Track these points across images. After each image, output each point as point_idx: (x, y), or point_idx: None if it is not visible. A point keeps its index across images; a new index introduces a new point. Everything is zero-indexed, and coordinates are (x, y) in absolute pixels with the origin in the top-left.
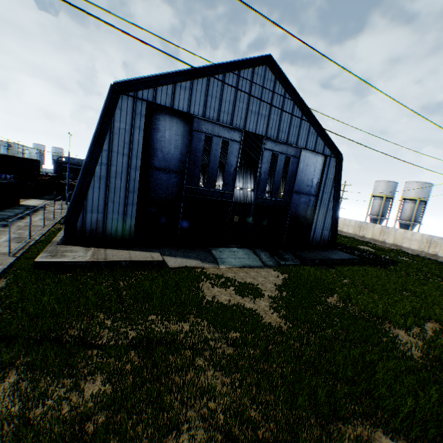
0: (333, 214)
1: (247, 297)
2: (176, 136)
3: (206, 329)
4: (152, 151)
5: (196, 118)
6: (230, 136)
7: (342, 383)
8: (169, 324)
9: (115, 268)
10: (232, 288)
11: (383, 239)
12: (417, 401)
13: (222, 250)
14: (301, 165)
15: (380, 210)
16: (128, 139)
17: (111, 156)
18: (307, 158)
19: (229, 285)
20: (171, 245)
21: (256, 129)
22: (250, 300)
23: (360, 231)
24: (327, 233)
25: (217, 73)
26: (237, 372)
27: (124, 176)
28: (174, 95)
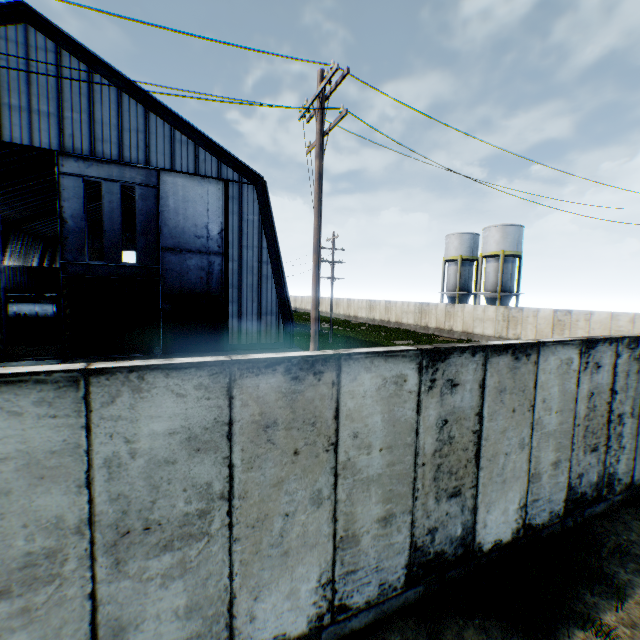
0: (278, 286)
1: None
2: None
3: None
4: None
5: None
6: None
7: None
8: None
9: None
10: None
11: (450, 327)
12: None
13: None
14: (171, 201)
15: (457, 282)
16: None
17: None
18: (183, 188)
19: None
20: None
21: (33, 139)
22: None
23: (422, 319)
24: (274, 320)
25: None
26: None
27: None
28: None
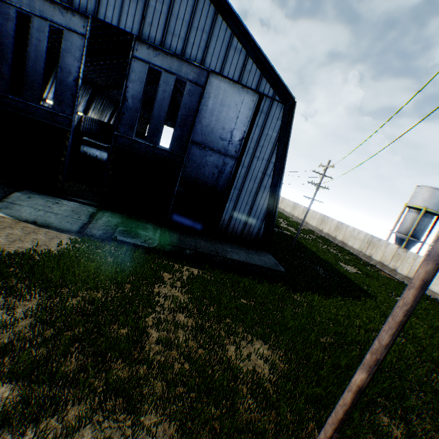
0: (271, 197)
1: None
2: None
3: None
4: None
5: None
6: (66, 22)
7: None
8: None
9: None
10: None
11: (394, 267)
12: None
13: (40, 197)
14: (210, 102)
15: (411, 228)
16: None
17: None
18: (223, 93)
19: None
20: None
21: (120, 22)
22: None
23: (368, 249)
24: (258, 224)
25: None
26: None
27: None
28: None
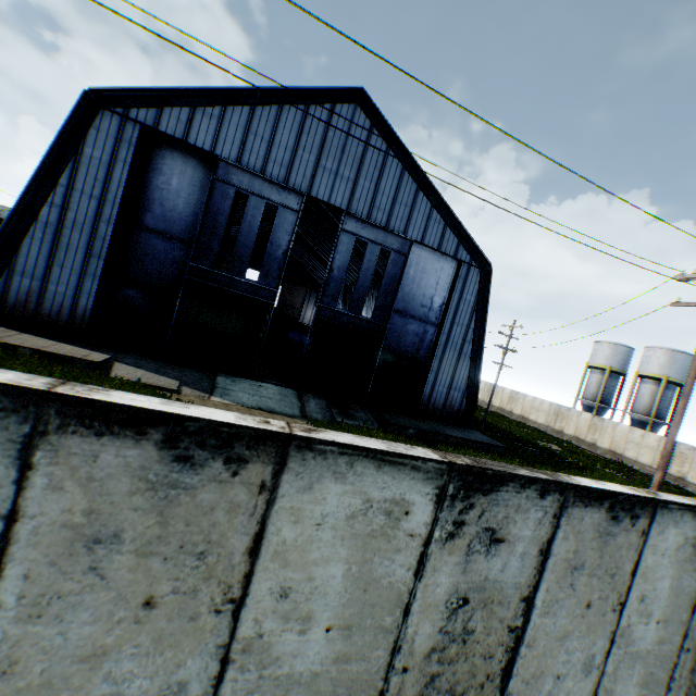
0: (472, 365)
1: None
2: (191, 187)
3: None
4: (146, 202)
5: (223, 162)
6: (282, 199)
7: None
8: None
9: None
10: None
11: (592, 440)
12: None
13: (240, 380)
14: (412, 269)
15: (599, 392)
16: (104, 175)
17: (72, 196)
18: (424, 260)
19: None
20: (153, 356)
21: (330, 197)
22: None
23: (556, 421)
24: (459, 397)
25: (268, 102)
26: None
27: (88, 230)
28: (192, 124)
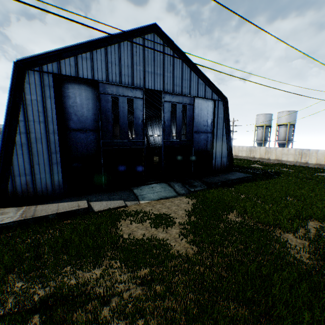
0: (227, 145)
1: (161, 228)
2: (87, 100)
3: (118, 270)
4: (67, 115)
5: (100, 82)
6: (133, 94)
7: (244, 304)
8: (83, 272)
9: (41, 223)
10: (148, 222)
11: (268, 157)
12: (313, 313)
13: (142, 188)
14: (196, 110)
15: (263, 136)
16: (42, 108)
17: (29, 125)
18: (200, 104)
19: (145, 219)
20: (98, 191)
21: (154, 86)
22: (162, 231)
23: (251, 154)
24: (225, 160)
25: (112, 43)
26: (141, 317)
27: (44, 141)
28: (77, 66)
